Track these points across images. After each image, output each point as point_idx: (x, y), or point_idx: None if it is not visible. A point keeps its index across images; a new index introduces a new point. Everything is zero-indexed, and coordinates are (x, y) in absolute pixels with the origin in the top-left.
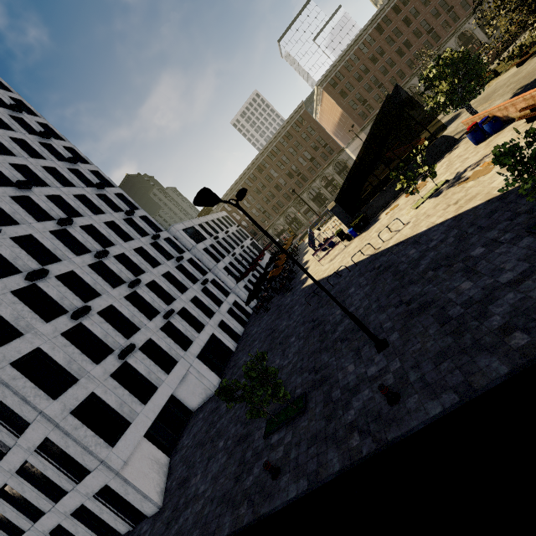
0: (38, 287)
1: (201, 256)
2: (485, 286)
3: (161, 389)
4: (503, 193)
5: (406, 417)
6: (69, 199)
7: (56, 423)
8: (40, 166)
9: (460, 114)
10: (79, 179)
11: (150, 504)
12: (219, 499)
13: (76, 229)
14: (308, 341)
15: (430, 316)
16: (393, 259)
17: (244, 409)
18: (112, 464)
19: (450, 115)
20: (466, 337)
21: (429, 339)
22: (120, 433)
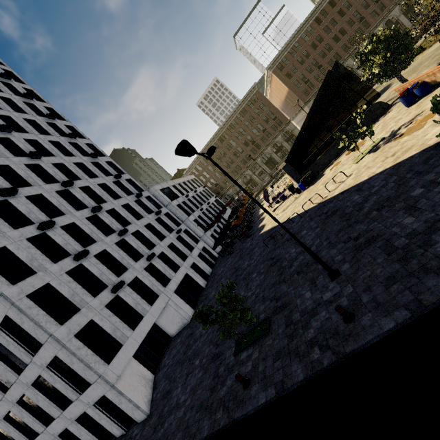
0: (47, 235)
1: (175, 211)
2: (427, 220)
3: (146, 318)
4: (437, 142)
5: (362, 332)
6: (70, 166)
7: (63, 344)
8: (47, 140)
9: (390, 85)
10: (77, 151)
11: (139, 412)
12: (198, 407)
13: (76, 189)
14: (268, 275)
15: (377, 247)
16: (339, 204)
17: (215, 333)
18: (108, 378)
19: (382, 86)
20: (413, 262)
21: (378, 267)
22: (114, 353)
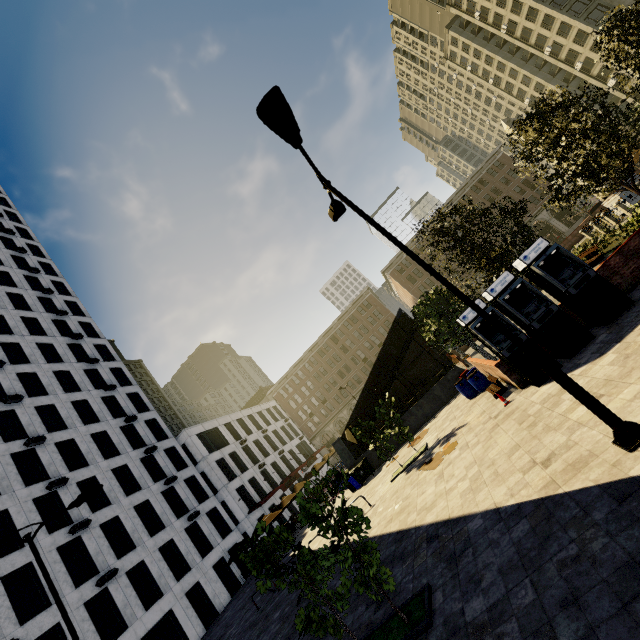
0: None
1: (210, 471)
2: None
3: None
4: (408, 528)
5: None
6: (62, 408)
7: None
8: (52, 371)
9: None
10: (92, 380)
11: None
12: None
13: (49, 446)
14: None
15: None
16: None
17: None
18: None
19: None
20: None
21: None
22: None
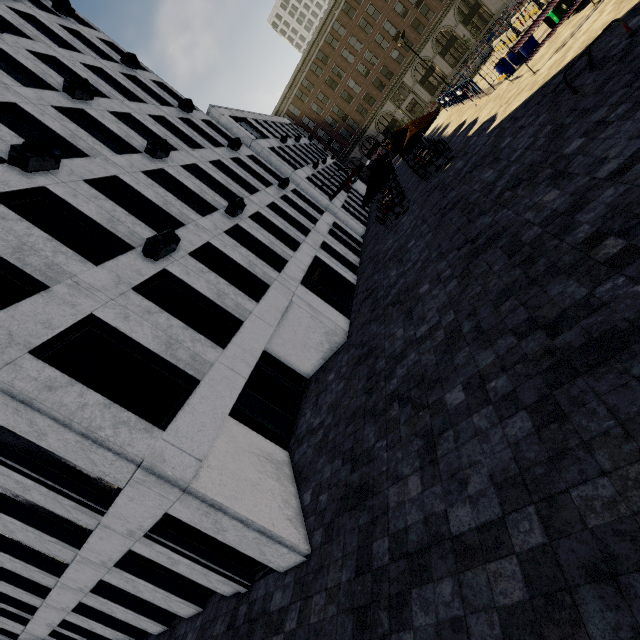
0: None
1: (267, 158)
2: None
3: (249, 325)
4: None
5: None
6: None
7: None
8: None
9: None
10: None
11: (281, 549)
12: None
13: (19, 50)
14: None
15: None
16: None
17: (491, 312)
18: (168, 468)
19: None
20: None
21: None
22: (177, 402)
